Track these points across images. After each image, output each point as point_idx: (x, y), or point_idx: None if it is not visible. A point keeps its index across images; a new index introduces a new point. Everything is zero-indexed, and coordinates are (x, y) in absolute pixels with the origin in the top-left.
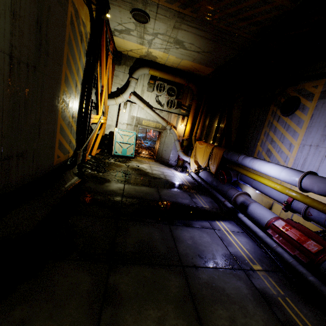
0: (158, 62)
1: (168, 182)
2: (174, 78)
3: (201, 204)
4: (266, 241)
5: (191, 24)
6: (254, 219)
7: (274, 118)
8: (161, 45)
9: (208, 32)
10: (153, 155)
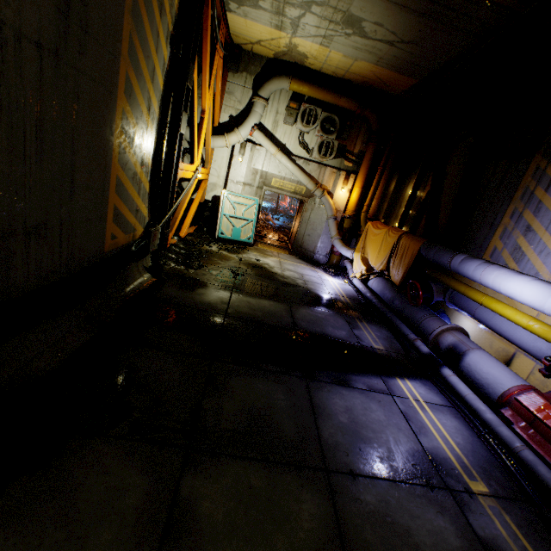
0: (308, 67)
1: (310, 294)
2: (336, 98)
3: (369, 341)
4: (499, 432)
5: None
6: (475, 383)
7: (538, 183)
8: (317, 29)
9: None
10: (287, 242)
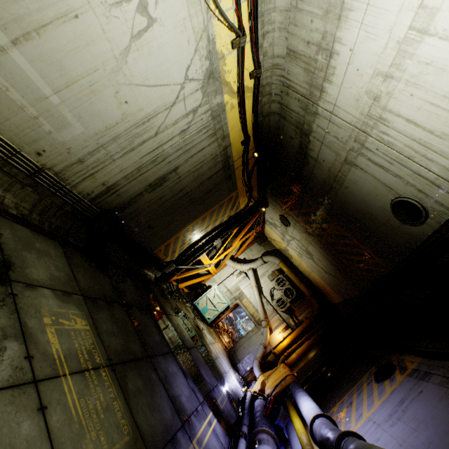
0: (293, 262)
1: (212, 360)
2: (299, 283)
3: (218, 397)
4: None
5: (317, 243)
6: None
7: (367, 379)
8: (296, 248)
9: (331, 257)
10: (230, 346)
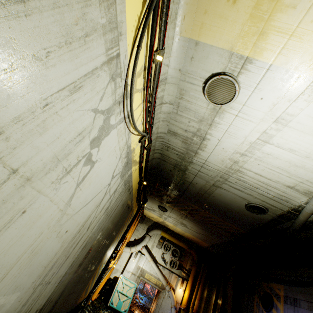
0: (169, 228)
1: None
2: (179, 242)
3: None
4: None
5: (190, 219)
6: None
7: (259, 310)
8: (172, 221)
9: (201, 226)
10: None
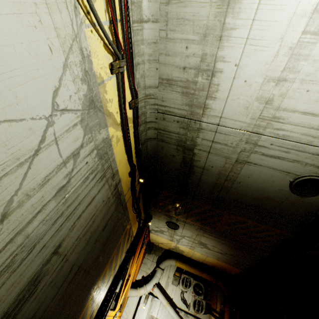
0: (185, 255)
1: None
2: (200, 272)
3: None
4: None
5: (211, 234)
6: None
7: None
8: (187, 243)
9: (226, 241)
10: None
